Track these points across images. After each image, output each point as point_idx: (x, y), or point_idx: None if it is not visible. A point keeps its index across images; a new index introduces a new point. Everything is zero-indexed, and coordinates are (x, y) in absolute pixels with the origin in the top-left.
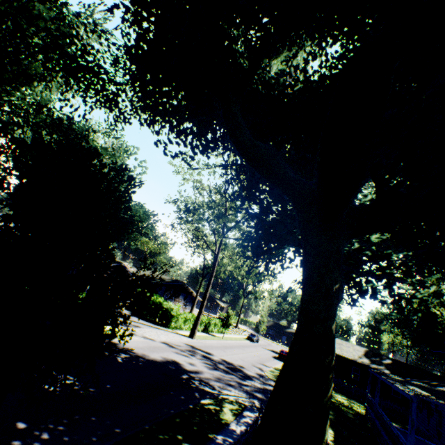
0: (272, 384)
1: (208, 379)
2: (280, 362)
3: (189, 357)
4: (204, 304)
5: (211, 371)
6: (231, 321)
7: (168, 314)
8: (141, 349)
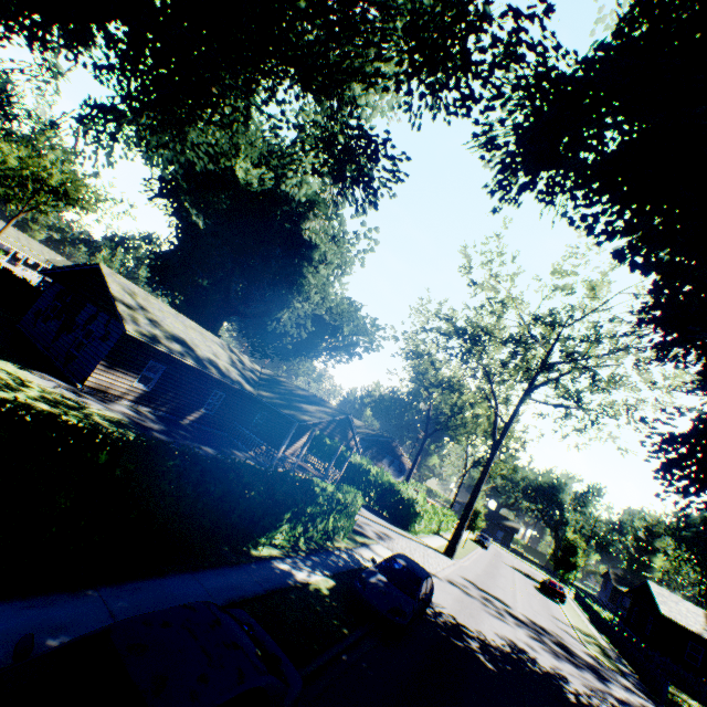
0: (632, 689)
1: (592, 699)
2: (556, 605)
3: (508, 624)
4: (473, 505)
5: (564, 666)
6: (479, 523)
7: (409, 509)
8: (461, 614)
